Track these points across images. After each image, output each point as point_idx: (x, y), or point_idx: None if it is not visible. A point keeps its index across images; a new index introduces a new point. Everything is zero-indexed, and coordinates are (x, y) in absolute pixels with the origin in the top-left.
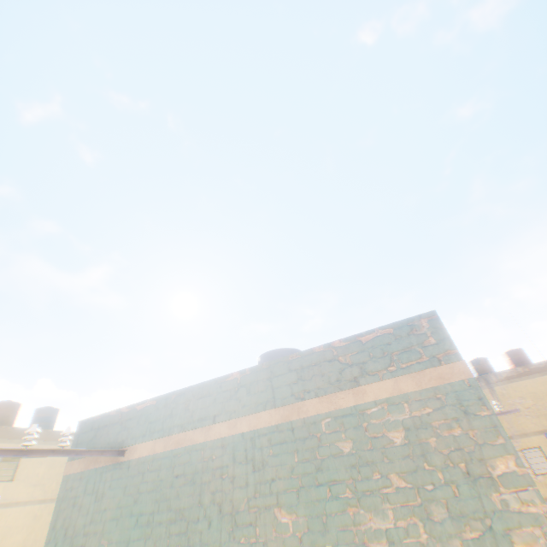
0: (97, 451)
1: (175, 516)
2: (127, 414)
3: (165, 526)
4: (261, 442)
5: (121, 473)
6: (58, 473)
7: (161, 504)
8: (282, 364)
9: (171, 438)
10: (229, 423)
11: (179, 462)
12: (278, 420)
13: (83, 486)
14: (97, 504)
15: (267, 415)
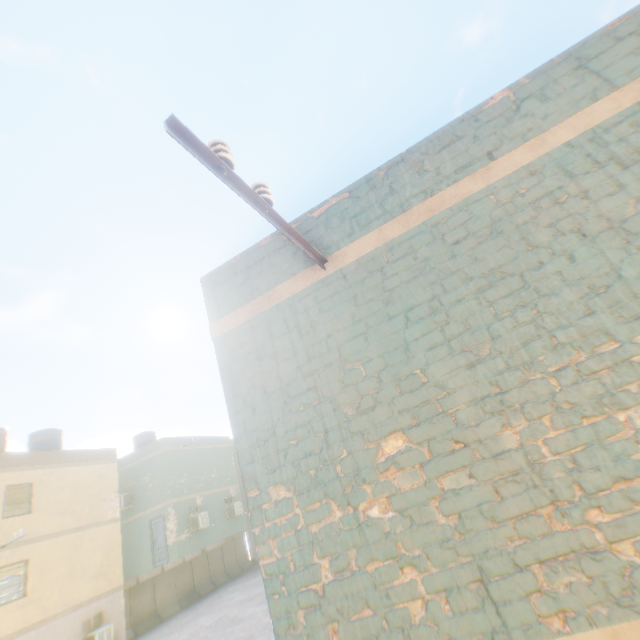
0: (299, 244)
1: (488, 282)
2: (298, 230)
3: (473, 300)
4: (616, 134)
5: (334, 290)
6: (87, 498)
7: (445, 283)
8: (594, 43)
9: (412, 213)
10: (527, 146)
11: (451, 228)
12: (633, 98)
13: (262, 335)
14: (308, 339)
15: (607, 103)
